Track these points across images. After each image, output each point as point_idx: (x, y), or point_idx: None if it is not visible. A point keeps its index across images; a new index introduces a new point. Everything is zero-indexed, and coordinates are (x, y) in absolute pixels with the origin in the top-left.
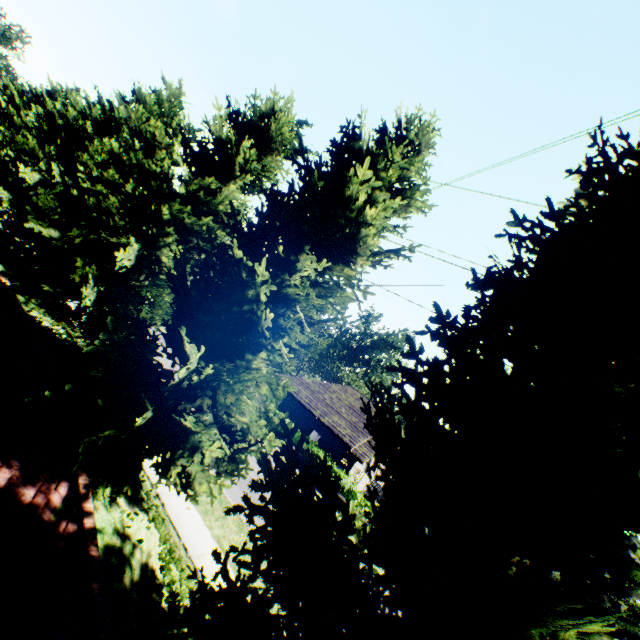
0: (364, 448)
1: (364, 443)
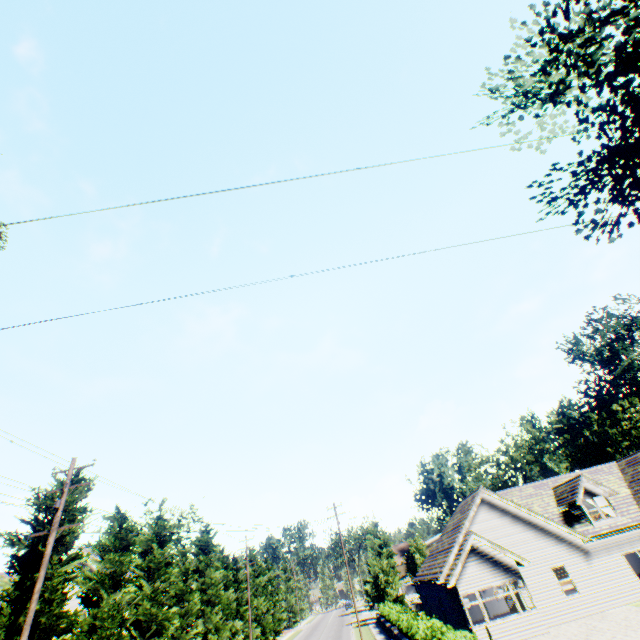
0: (452, 563)
1: (454, 556)
